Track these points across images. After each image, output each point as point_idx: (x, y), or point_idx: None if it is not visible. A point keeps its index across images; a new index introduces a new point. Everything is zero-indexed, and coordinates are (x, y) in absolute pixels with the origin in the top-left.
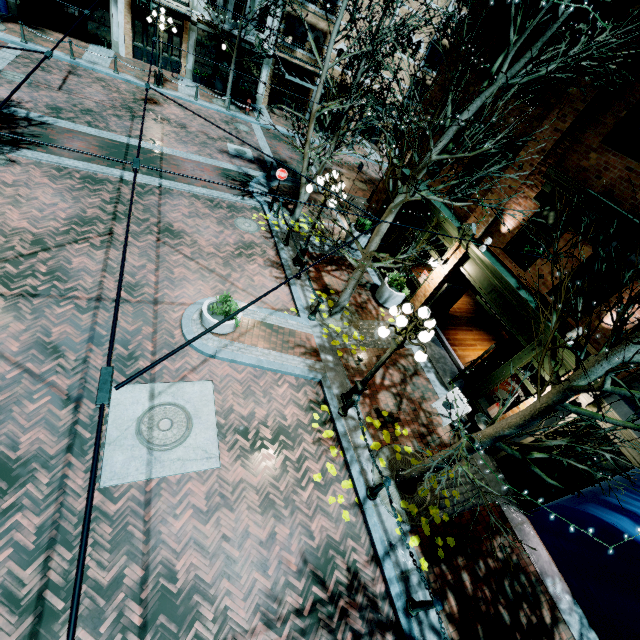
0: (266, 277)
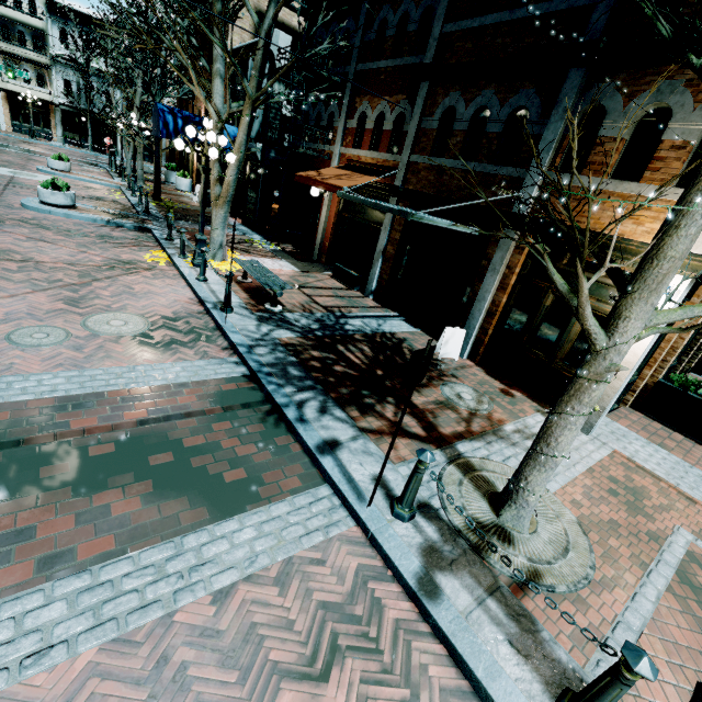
0: (98, 176)
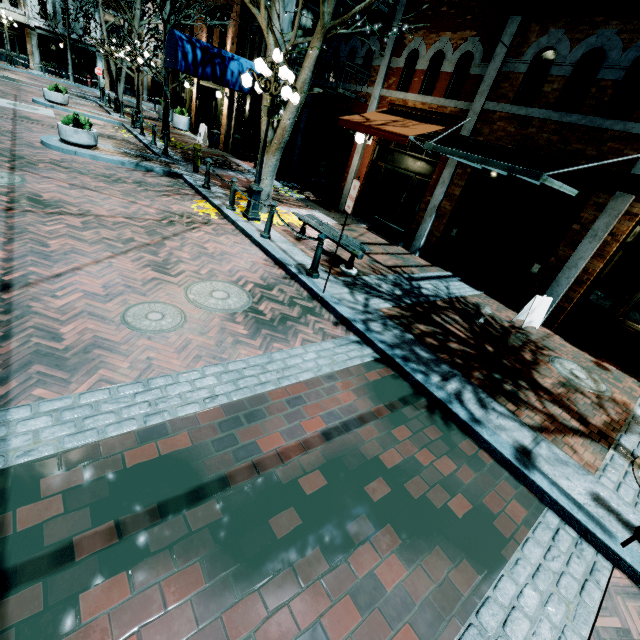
0: (94, 110)
